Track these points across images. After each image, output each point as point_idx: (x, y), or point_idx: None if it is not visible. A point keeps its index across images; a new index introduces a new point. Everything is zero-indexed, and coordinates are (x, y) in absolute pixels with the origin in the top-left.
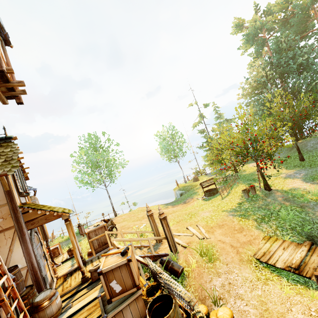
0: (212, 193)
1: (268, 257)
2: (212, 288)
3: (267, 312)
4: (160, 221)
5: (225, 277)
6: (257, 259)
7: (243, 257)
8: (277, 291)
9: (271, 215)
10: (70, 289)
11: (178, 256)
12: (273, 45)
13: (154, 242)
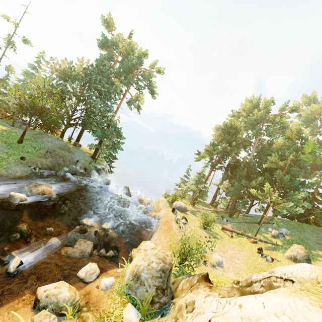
0: None
1: None
2: None
3: None
4: None
5: None
6: None
7: None
8: None
9: None
10: None
11: None
12: (97, 59)
13: None
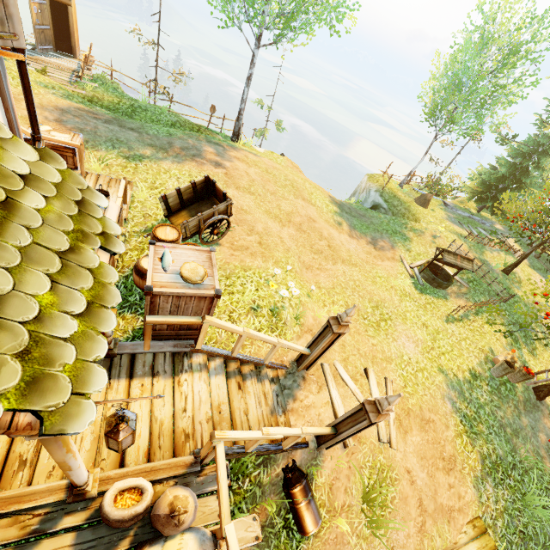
0: (439, 283)
1: None
2: None
3: None
4: (358, 409)
5: None
6: None
7: (425, 548)
8: None
9: (512, 471)
10: (21, 508)
11: (321, 458)
12: None
13: (289, 357)
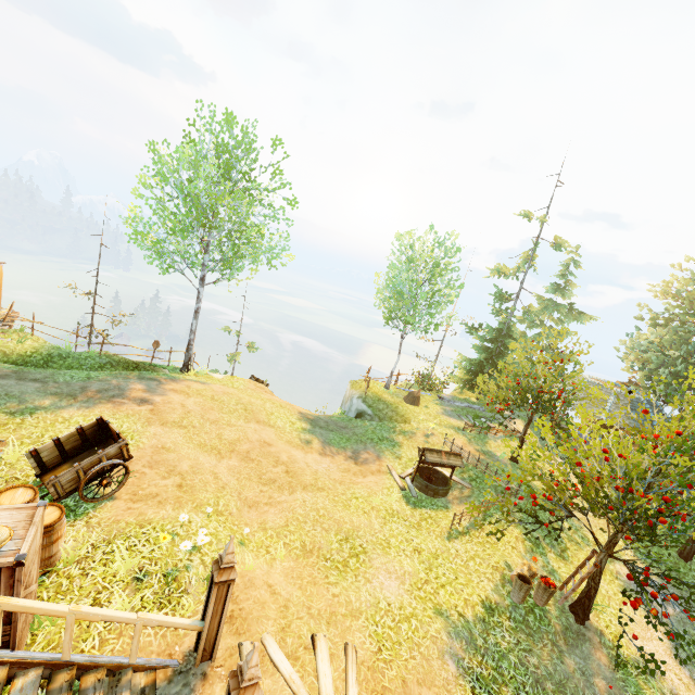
0: (435, 490)
1: None
2: None
3: None
4: (227, 694)
5: None
6: None
7: None
8: None
9: None
10: None
11: None
12: None
13: (187, 644)
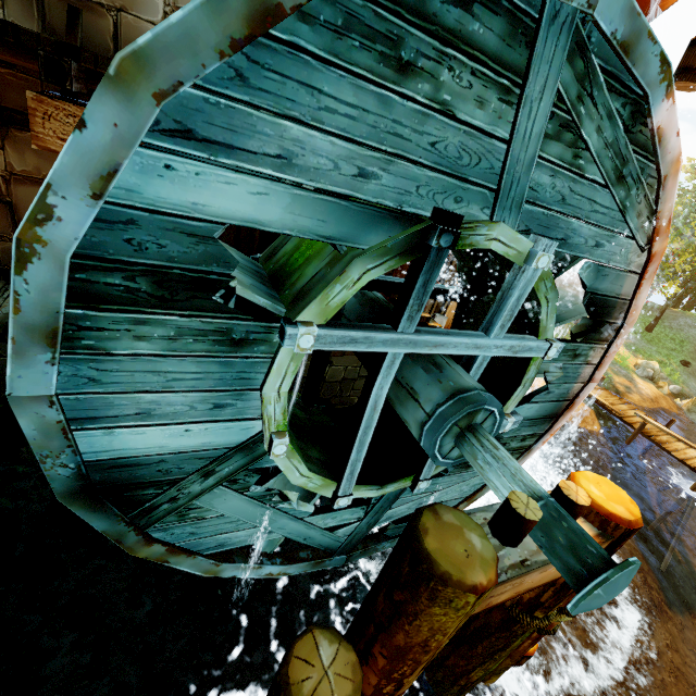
0: None
1: None
2: None
3: None
4: None
5: None
6: None
7: None
8: None
9: None
10: None
11: None
12: None
13: None
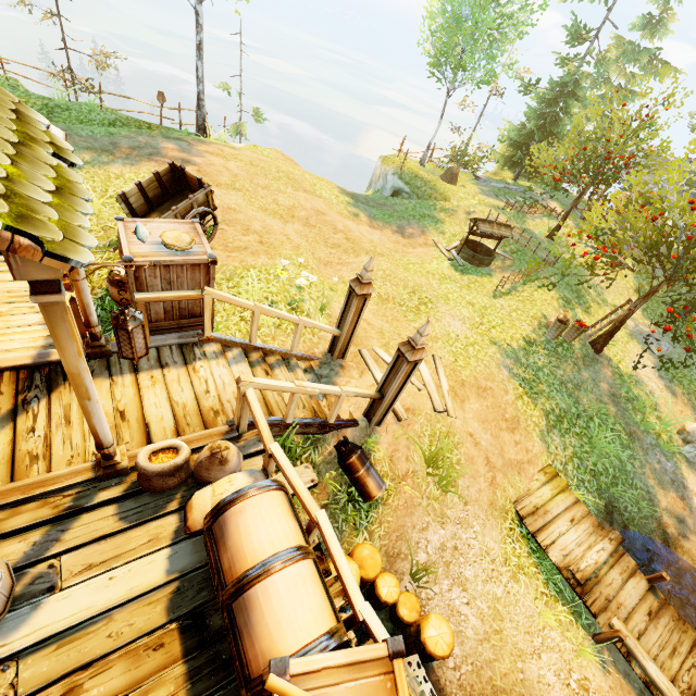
0: (481, 260)
1: (539, 524)
2: (420, 545)
3: (497, 637)
4: (396, 358)
5: (454, 531)
6: (517, 514)
7: (498, 498)
8: (528, 605)
9: (577, 420)
10: (48, 490)
11: (376, 435)
12: None
13: (321, 349)
